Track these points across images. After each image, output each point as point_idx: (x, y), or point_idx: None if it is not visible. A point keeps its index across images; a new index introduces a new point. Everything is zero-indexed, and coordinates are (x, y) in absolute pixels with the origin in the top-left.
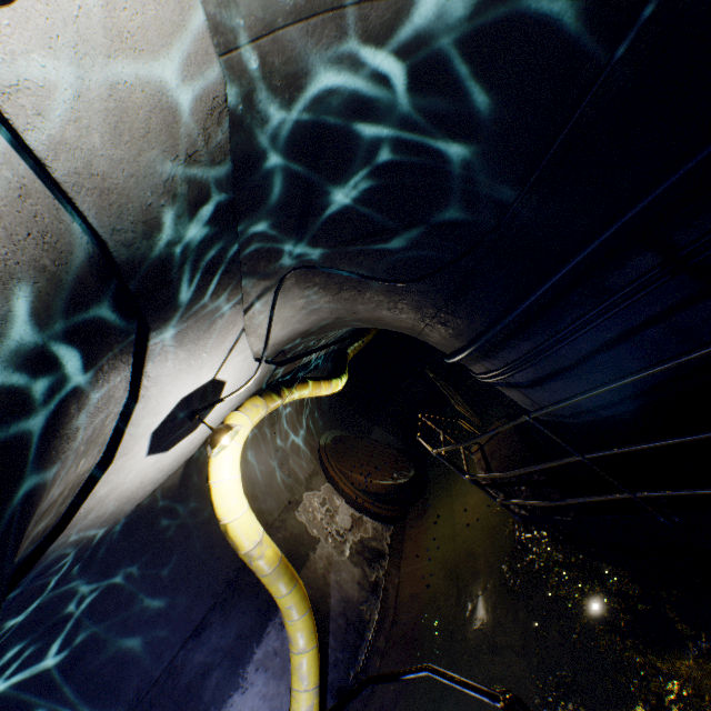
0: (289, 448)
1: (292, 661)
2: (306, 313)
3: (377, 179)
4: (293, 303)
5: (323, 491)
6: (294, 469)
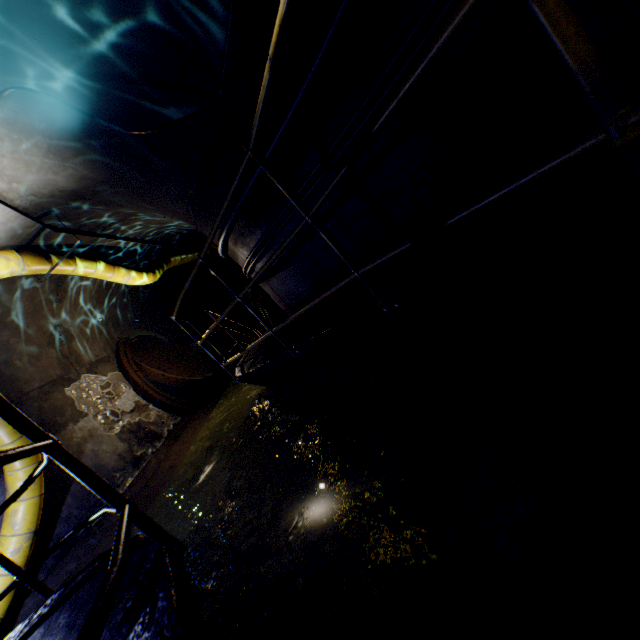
0: (77, 330)
1: (7, 510)
2: (58, 161)
3: (86, 4)
4: (33, 140)
5: (110, 377)
6: (79, 351)
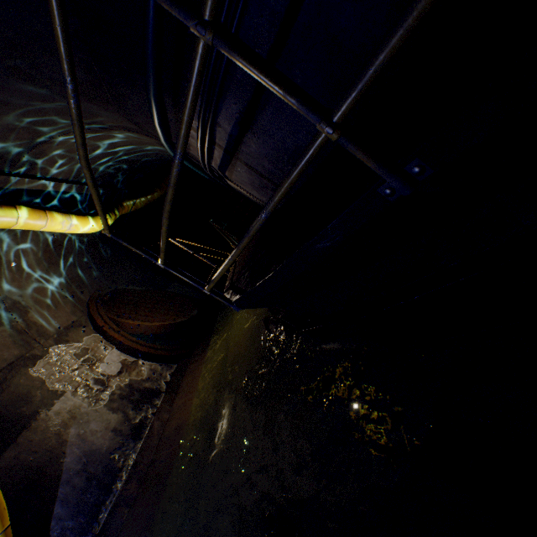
0: (30, 299)
1: None
2: None
3: None
4: None
5: (86, 342)
6: (39, 322)
